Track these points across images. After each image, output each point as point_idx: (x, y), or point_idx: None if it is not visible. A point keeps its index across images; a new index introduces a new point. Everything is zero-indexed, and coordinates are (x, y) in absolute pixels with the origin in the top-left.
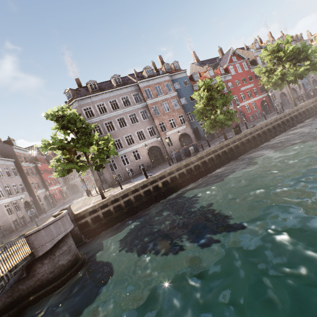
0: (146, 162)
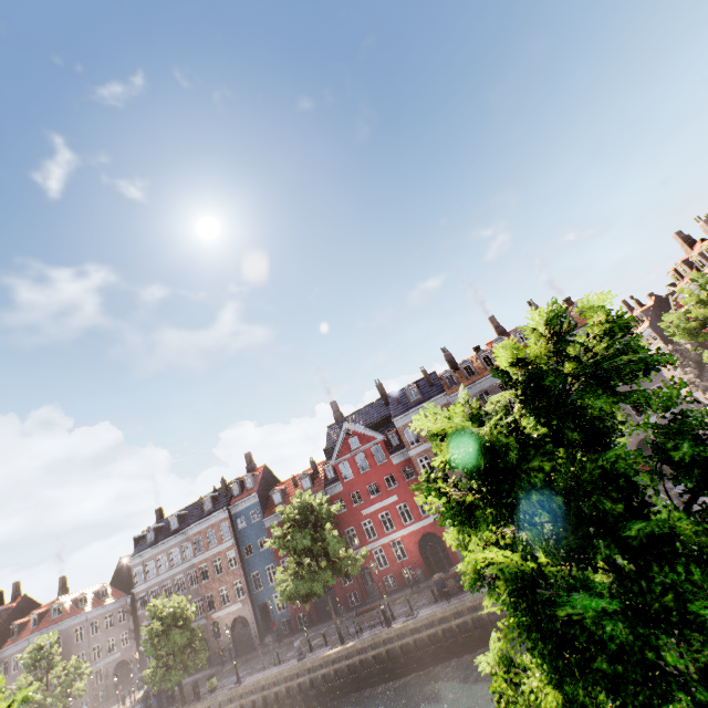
0: None
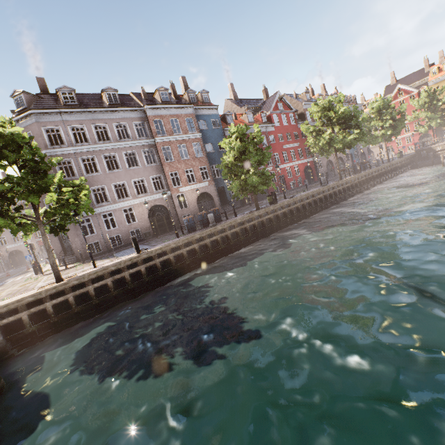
0: (144, 228)
